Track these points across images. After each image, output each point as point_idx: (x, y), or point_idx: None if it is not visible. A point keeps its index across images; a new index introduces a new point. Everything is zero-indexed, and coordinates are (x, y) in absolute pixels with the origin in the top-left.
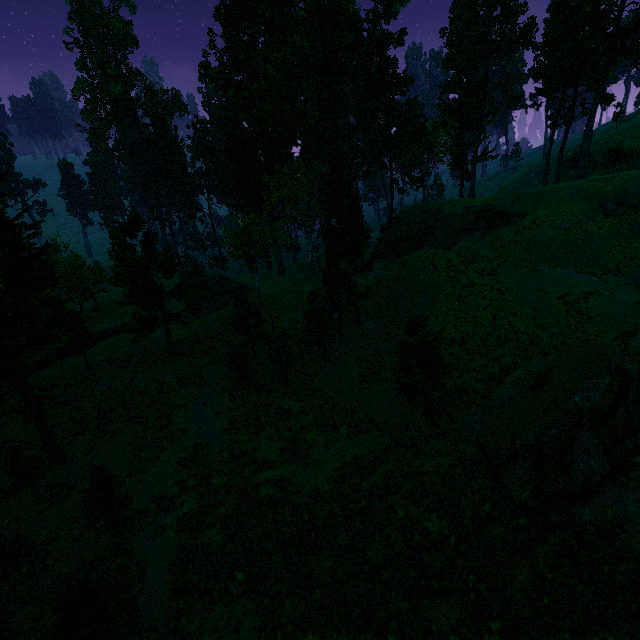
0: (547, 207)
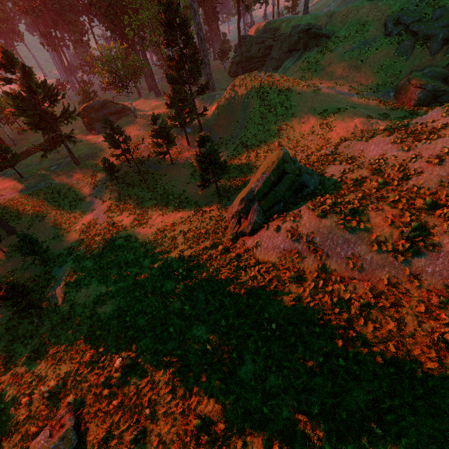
0: (348, 27)
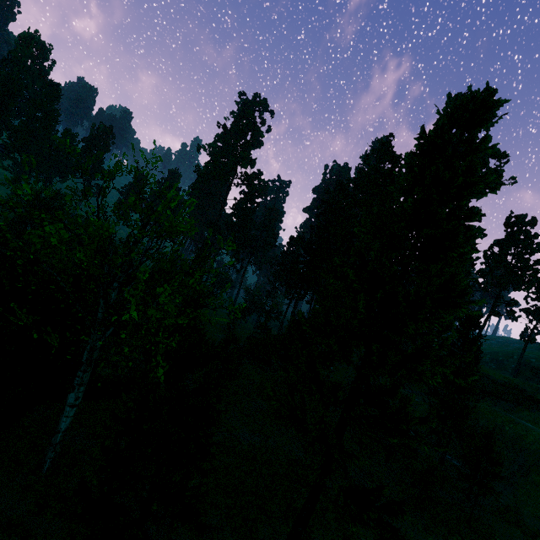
0: None
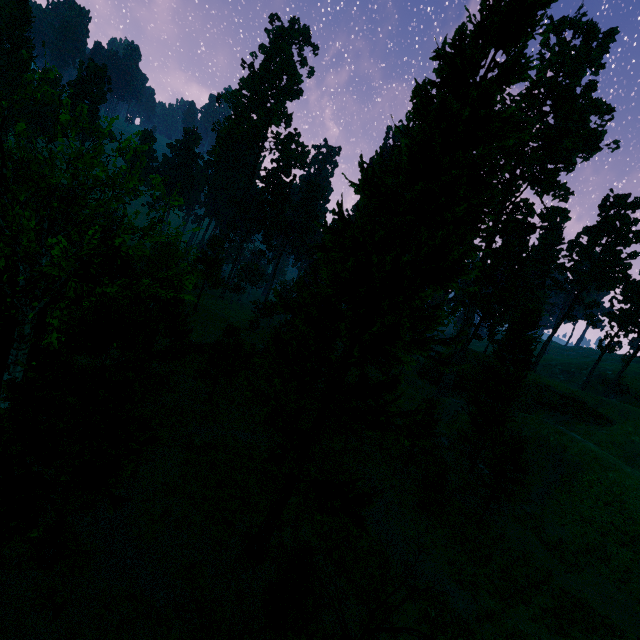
0: (635, 426)
